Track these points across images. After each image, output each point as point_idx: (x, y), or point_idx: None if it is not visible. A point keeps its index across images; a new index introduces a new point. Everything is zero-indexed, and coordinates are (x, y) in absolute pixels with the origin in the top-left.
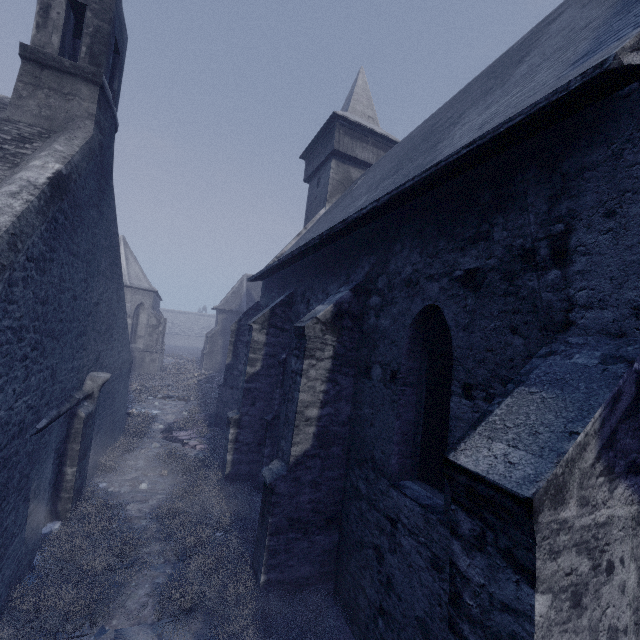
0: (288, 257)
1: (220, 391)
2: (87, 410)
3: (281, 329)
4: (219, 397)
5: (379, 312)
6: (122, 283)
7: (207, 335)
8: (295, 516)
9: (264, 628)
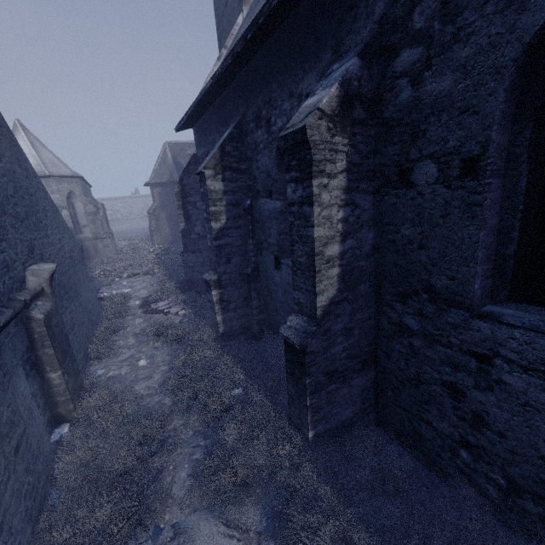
0: (226, 63)
1: (183, 258)
2: (43, 310)
3: (237, 171)
4: (184, 264)
5: (421, 73)
6: (21, 152)
7: (149, 212)
8: (332, 369)
9: (332, 484)
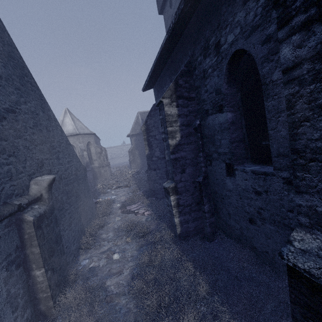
0: (179, 10)
1: (147, 174)
2: (36, 212)
3: (188, 99)
4: (148, 178)
5: None
6: (47, 105)
7: (129, 151)
8: None
9: None
